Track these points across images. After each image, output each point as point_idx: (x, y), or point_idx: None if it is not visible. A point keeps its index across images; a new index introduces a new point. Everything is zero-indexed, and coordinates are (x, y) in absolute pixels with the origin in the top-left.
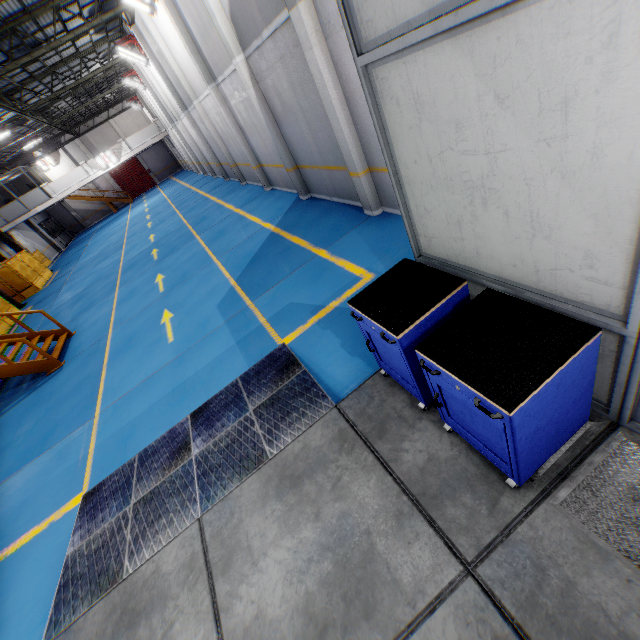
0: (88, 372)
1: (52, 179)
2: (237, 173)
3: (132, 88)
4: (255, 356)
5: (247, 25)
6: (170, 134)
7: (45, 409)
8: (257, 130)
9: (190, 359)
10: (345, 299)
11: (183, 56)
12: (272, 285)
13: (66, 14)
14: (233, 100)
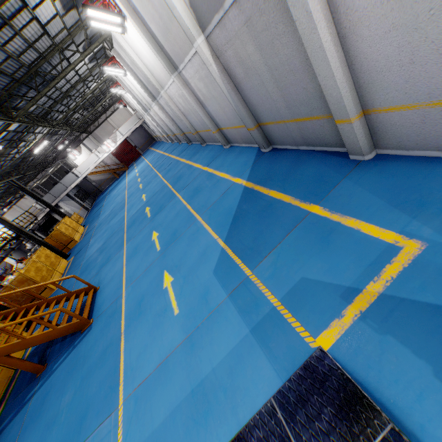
0: (110, 337)
1: (78, 164)
2: (198, 138)
3: (118, 95)
4: (284, 362)
5: (207, 2)
6: (146, 119)
7: (80, 377)
8: (216, 101)
9: (201, 345)
10: (390, 281)
11: (149, 58)
12: (268, 250)
13: (68, 52)
14: (193, 81)
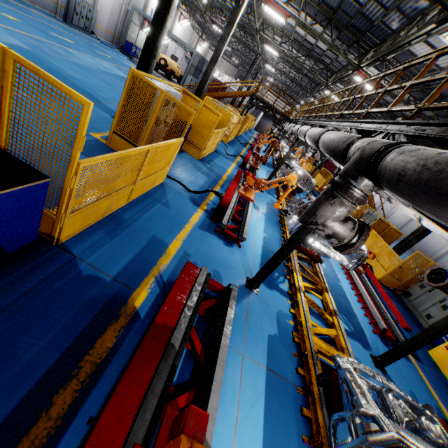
0: None
1: None
2: None
3: None
4: None
5: None
6: None
7: None
8: None
9: None
10: None
11: None
12: None
13: None
14: None
